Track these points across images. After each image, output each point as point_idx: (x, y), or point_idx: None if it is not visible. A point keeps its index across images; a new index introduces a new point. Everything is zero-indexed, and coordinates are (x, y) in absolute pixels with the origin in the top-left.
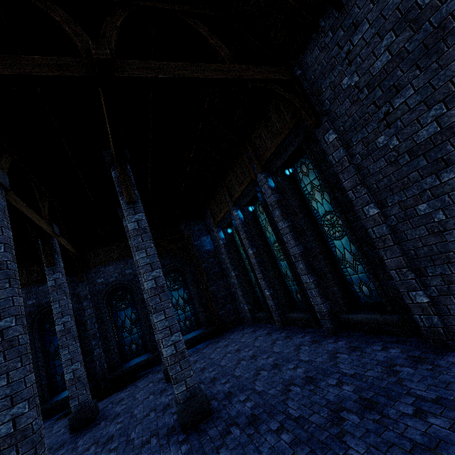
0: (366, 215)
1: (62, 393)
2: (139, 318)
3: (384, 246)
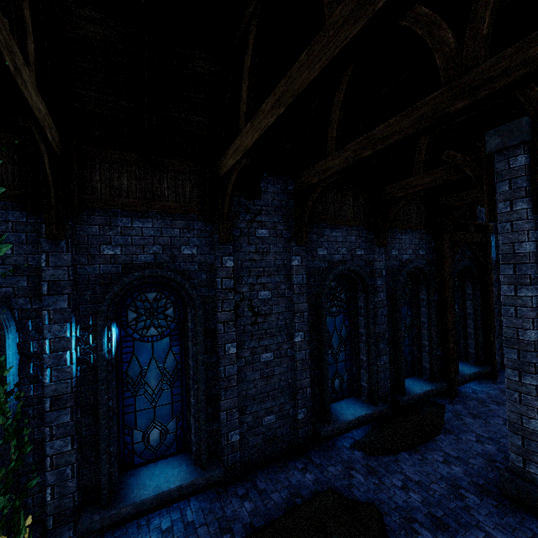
0: None
1: (336, 407)
2: (412, 326)
3: None
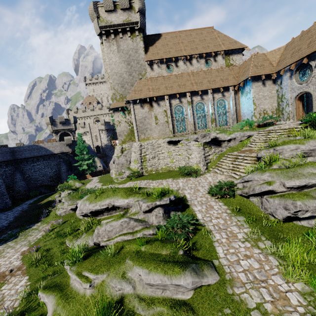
0: (310, 99)
1: None
2: None
3: (310, 104)
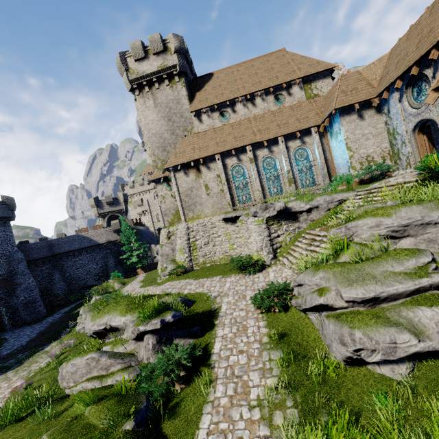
0: None
1: None
2: None
3: None
